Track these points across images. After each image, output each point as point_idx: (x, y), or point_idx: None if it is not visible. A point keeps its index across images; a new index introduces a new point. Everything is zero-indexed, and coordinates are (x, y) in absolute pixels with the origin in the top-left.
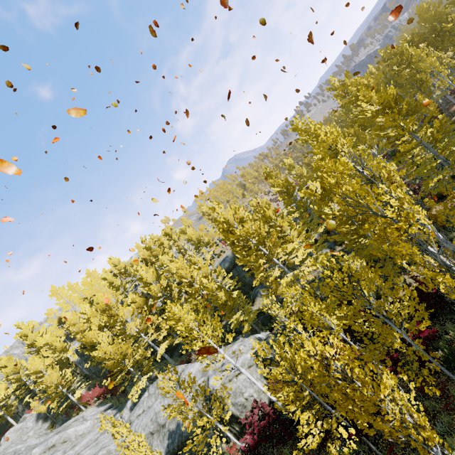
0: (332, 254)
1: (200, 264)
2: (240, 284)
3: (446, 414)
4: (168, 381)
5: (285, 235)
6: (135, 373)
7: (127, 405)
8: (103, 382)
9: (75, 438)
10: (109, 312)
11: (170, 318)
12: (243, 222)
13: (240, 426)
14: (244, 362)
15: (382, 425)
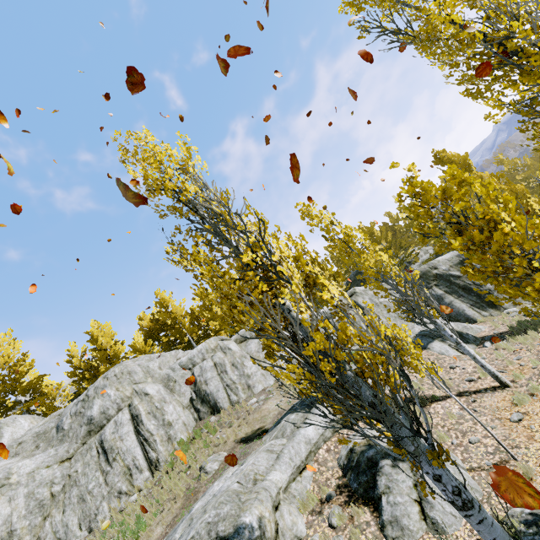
0: None
1: None
2: None
3: None
4: None
5: None
6: None
7: None
8: None
9: None
10: None
11: None
12: None
13: None
14: None
15: None
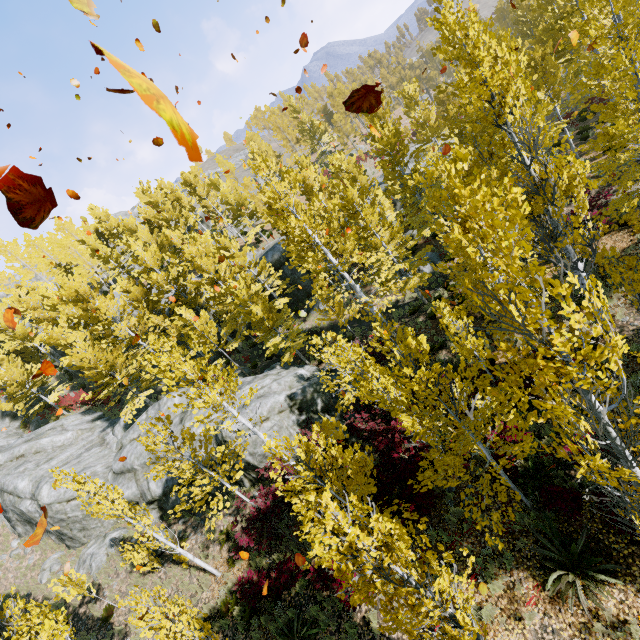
0: (432, 272)
1: (233, 250)
2: (292, 288)
3: (497, 535)
4: (156, 435)
5: (370, 236)
6: (130, 388)
7: (121, 422)
8: (81, 397)
9: (52, 449)
10: (84, 303)
11: (183, 323)
12: (310, 195)
13: (258, 473)
14: (274, 407)
15: (411, 635)
